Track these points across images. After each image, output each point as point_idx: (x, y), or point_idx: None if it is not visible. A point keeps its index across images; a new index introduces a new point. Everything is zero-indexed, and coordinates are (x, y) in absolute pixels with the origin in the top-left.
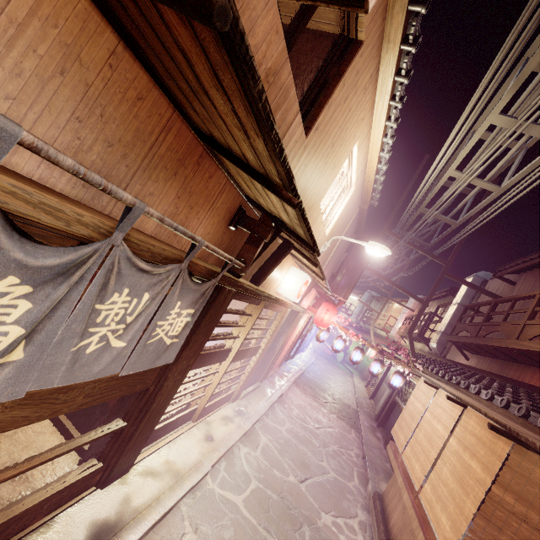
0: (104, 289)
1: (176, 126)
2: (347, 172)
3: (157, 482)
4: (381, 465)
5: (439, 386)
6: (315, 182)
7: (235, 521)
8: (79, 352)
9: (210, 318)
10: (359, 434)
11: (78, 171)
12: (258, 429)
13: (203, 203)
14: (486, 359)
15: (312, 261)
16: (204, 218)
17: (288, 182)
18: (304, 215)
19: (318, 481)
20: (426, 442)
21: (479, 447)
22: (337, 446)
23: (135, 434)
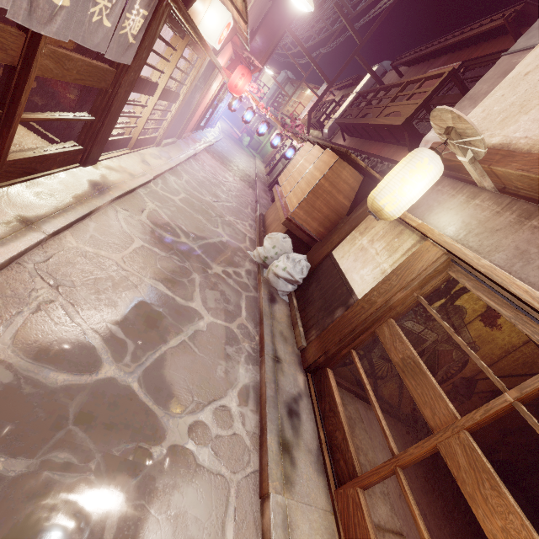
0: None
1: None
2: None
3: (119, 174)
4: (267, 207)
5: (315, 140)
6: None
7: (176, 206)
8: (90, 18)
9: (151, 32)
10: (255, 192)
11: None
12: (180, 170)
13: None
14: (356, 139)
15: None
16: None
17: None
18: None
19: (225, 204)
20: (297, 175)
21: (323, 166)
22: (238, 193)
23: (101, 129)
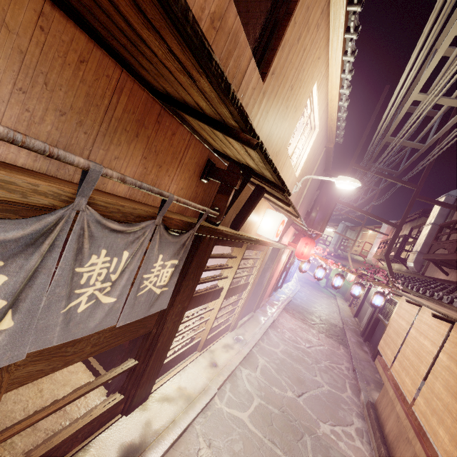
0: (80, 253)
1: (128, 86)
2: (309, 114)
3: (172, 406)
4: (371, 376)
5: (422, 304)
6: (278, 127)
7: (243, 435)
8: (71, 312)
9: (196, 265)
10: (348, 350)
11: (14, 139)
12: (256, 353)
13: (171, 161)
14: None
15: (284, 201)
16: (175, 174)
17: (242, 122)
18: (267, 157)
19: (314, 394)
20: (414, 357)
21: None
22: (328, 362)
23: (146, 369)
